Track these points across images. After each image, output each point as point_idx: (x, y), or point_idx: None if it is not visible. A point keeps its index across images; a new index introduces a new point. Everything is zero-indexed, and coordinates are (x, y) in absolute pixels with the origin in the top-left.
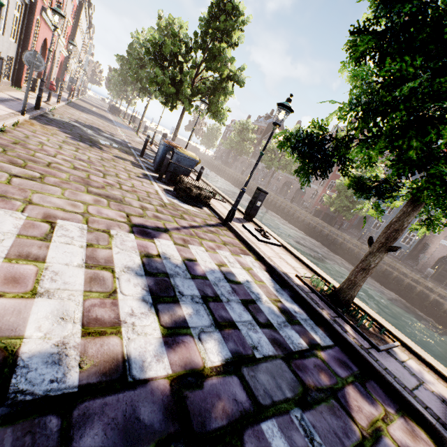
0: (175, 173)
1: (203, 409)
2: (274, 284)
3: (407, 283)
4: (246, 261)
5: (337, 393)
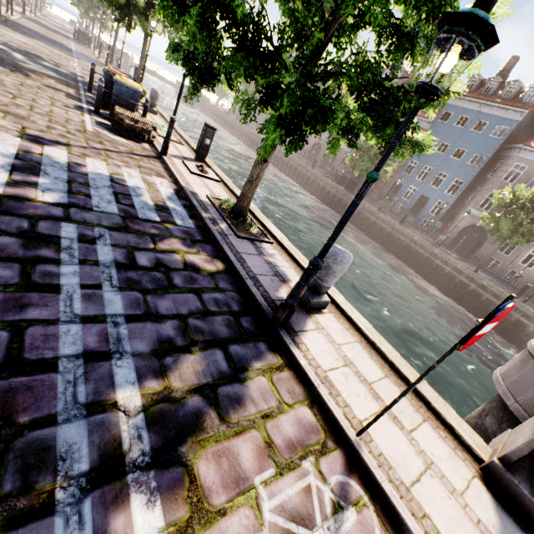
0: (115, 106)
1: (17, 207)
2: (173, 196)
3: (416, 251)
4: (155, 180)
5: (157, 237)
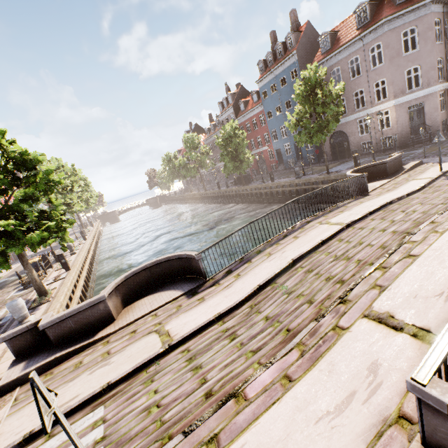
0: None
1: None
2: None
3: (289, 190)
4: None
5: None
